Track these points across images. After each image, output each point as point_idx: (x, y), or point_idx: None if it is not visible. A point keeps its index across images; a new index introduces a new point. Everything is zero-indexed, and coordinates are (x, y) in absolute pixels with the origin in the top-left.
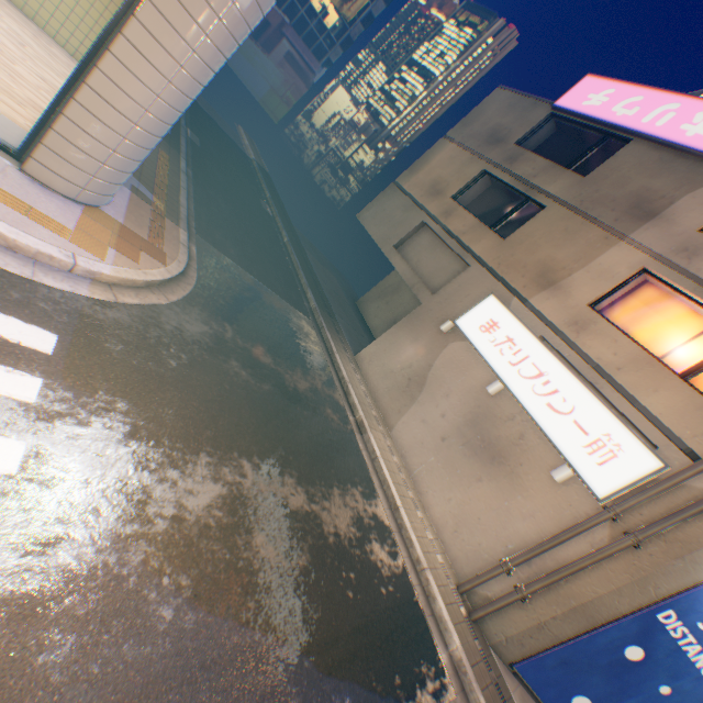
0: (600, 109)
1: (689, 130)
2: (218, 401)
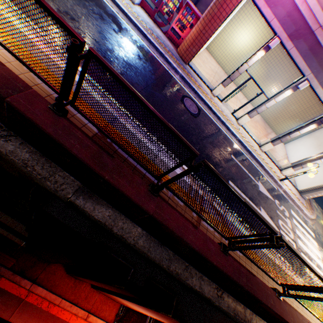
0: None
1: None
2: None
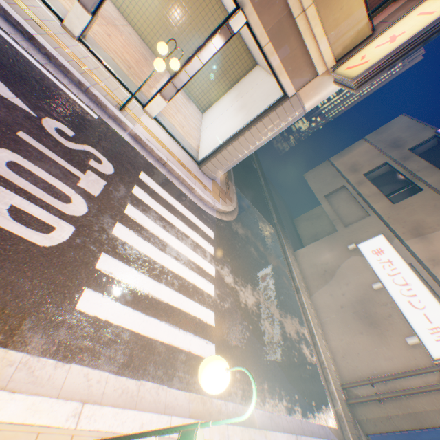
0: None
1: None
2: (249, 264)
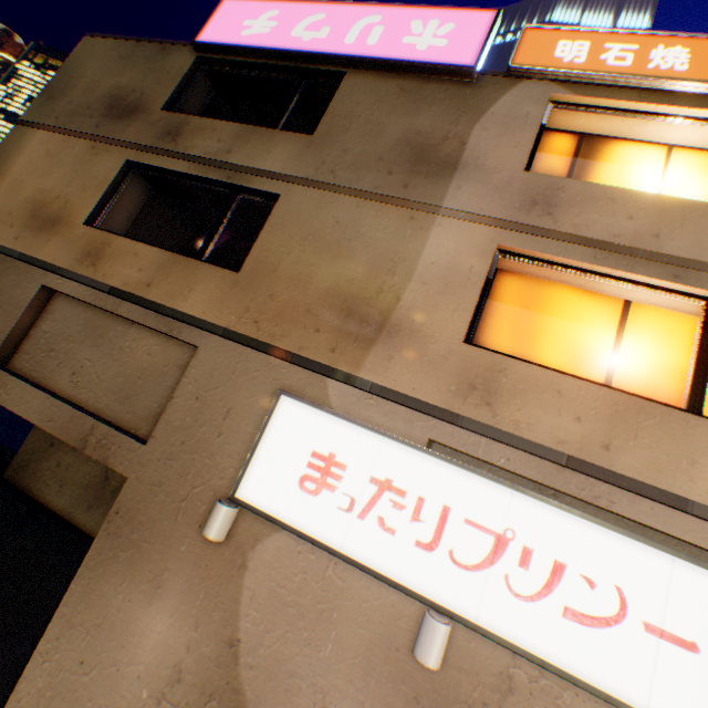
0: (274, 36)
1: (417, 42)
2: None
